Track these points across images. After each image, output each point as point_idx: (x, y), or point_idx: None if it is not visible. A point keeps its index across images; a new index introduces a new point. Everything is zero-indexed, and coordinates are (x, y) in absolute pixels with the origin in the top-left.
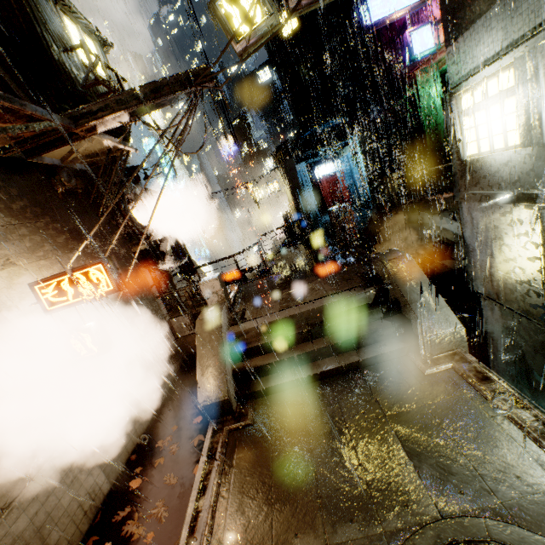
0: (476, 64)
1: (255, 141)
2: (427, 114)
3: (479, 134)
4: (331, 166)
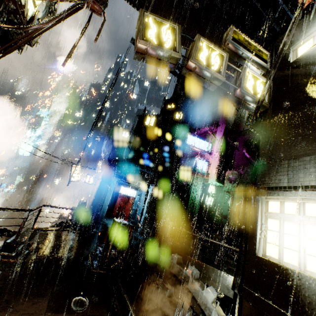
0: (294, 184)
1: (99, 154)
2: (192, 198)
3: (284, 241)
4: (130, 191)
